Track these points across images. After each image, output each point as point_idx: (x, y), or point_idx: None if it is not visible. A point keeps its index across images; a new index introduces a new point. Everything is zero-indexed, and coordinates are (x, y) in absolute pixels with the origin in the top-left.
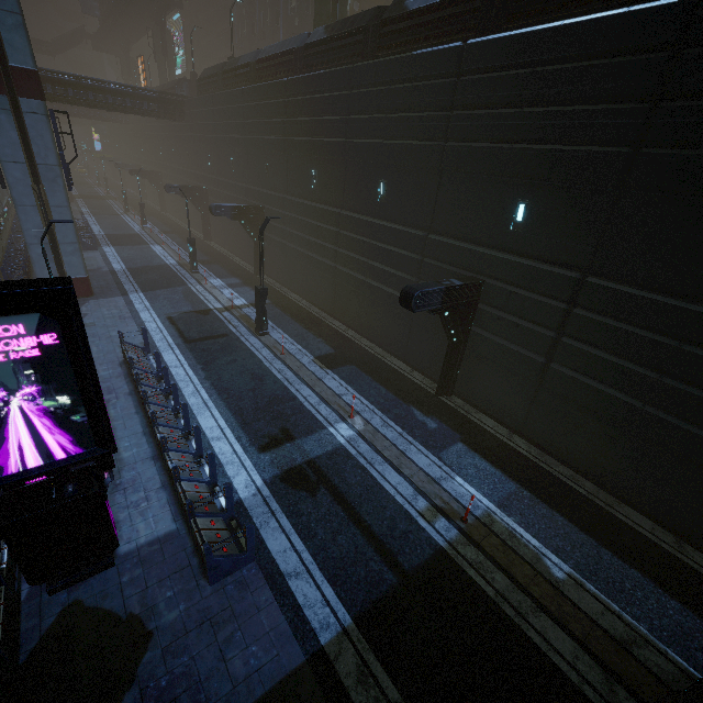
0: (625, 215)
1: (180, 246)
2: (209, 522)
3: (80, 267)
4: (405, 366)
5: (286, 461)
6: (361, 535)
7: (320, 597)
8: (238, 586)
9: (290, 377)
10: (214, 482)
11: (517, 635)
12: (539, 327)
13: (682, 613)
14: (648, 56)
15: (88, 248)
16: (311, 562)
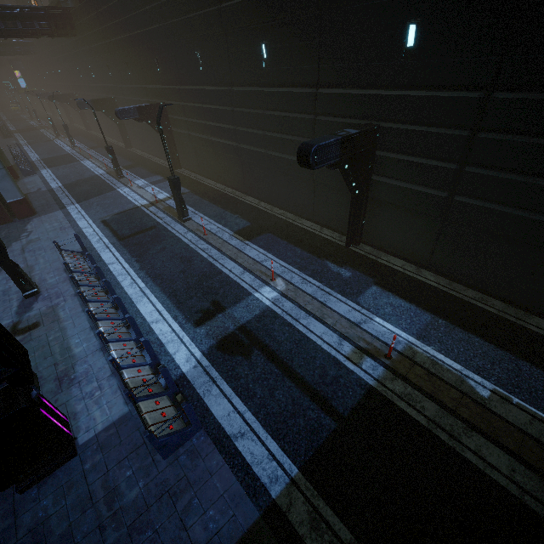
0: (539, 3)
1: (106, 157)
2: (153, 403)
3: (14, 190)
4: (315, 225)
5: (219, 331)
6: (296, 387)
7: (265, 452)
8: (190, 455)
9: (214, 254)
10: (157, 363)
11: (454, 458)
12: (441, 162)
13: None
14: None
15: (27, 174)
16: (253, 421)
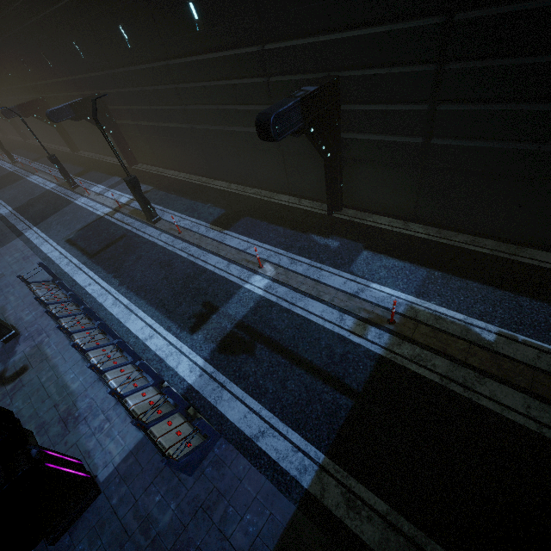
0: None
1: (53, 168)
2: (165, 424)
3: None
4: (293, 198)
5: (217, 333)
6: (306, 373)
7: (289, 445)
8: (215, 465)
9: (194, 252)
10: (160, 381)
11: (471, 408)
12: (411, 105)
13: None
14: None
15: None
16: (271, 417)
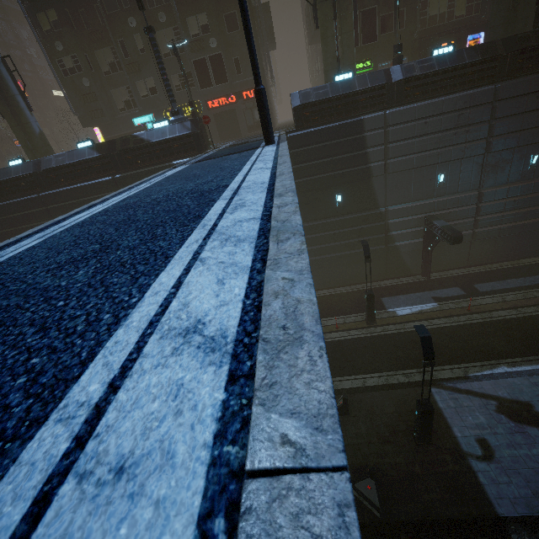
0: None
1: None
2: None
3: None
4: None
5: None
6: None
7: None
8: None
9: None
10: None
11: None
12: None
13: None
14: (40, 209)
15: None
16: None
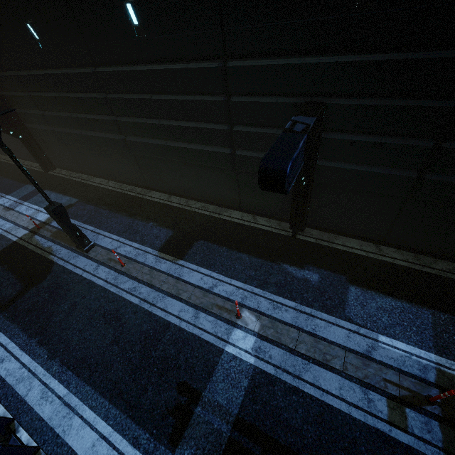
0: None
1: None
2: None
3: None
4: (246, 215)
5: (211, 444)
6: None
7: None
8: None
9: (147, 294)
10: None
11: None
12: (411, 139)
13: None
14: None
15: None
16: None
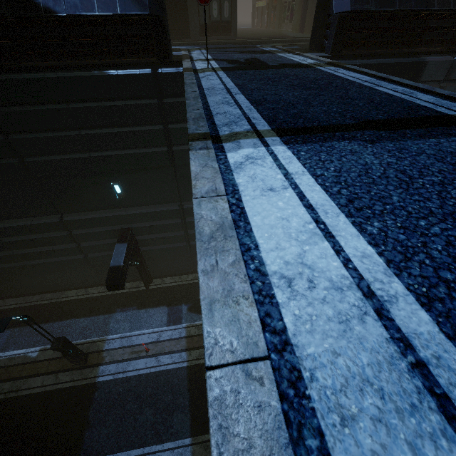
0: None
1: None
2: None
3: None
4: None
5: None
6: None
7: None
8: None
9: None
10: None
11: (17, 400)
12: None
13: (84, 321)
14: None
15: None
16: None
